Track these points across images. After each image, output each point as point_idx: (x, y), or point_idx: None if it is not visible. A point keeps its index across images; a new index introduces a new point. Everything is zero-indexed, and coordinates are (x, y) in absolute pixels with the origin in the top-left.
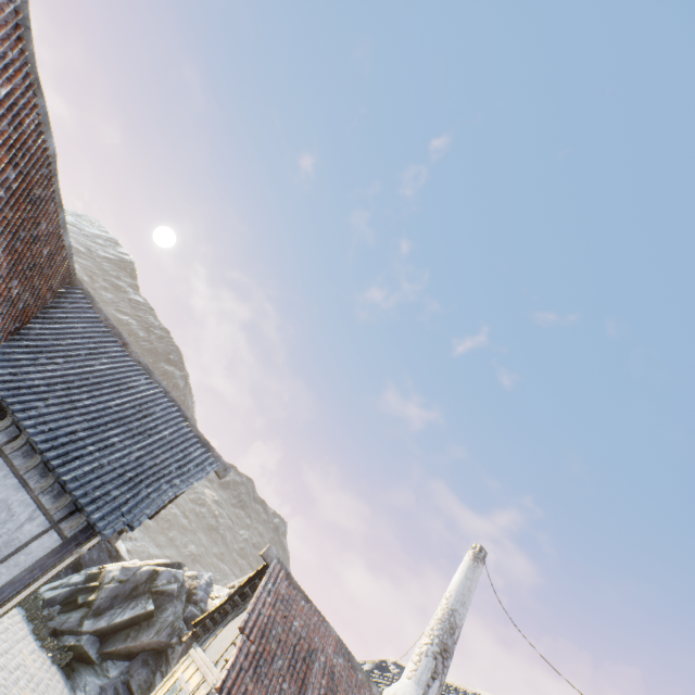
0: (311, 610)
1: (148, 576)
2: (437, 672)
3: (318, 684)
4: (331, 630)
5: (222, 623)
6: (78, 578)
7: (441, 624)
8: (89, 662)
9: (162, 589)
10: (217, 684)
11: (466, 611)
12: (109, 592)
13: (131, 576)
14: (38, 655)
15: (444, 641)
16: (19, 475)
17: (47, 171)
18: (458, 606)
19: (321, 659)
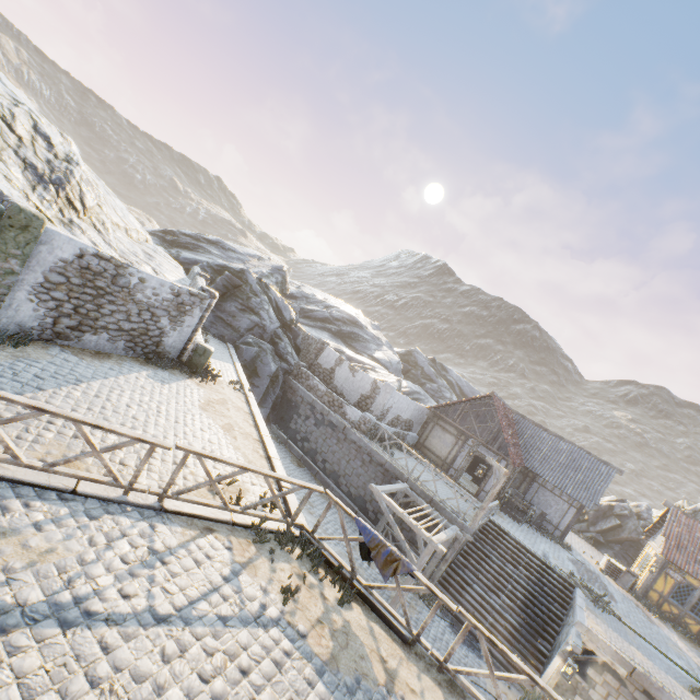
0: None
1: (607, 507)
2: None
3: None
4: None
5: (657, 532)
6: None
7: None
8: (602, 543)
9: (619, 513)
10: (658, 552)
11: None
12: (592, 515)
13: (598, 508)
14: (580, 539)
15: None
16: (551, 491)
17: (504, 406)
18: None
19: None
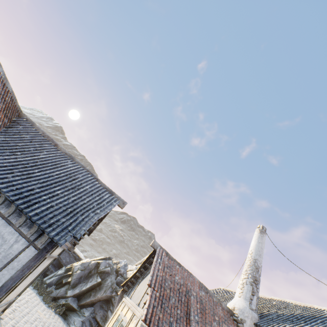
0: (182, 270)
1: (95, 265)
2: (254, 292)
3: (196, 308)
4: (195, 278)
5: (136, 283)
6: (61, 271)
7: (250, 267)
8: (74, 310)
9: (103, 270)
10: (142, 318)
11: (262, 259)
12: (77, 276)
13: (87, 266)
14: (47, 311)
15: (254, 275)
16: (4, 218)
17: None
18: (257, 257)
19: (194, 294)
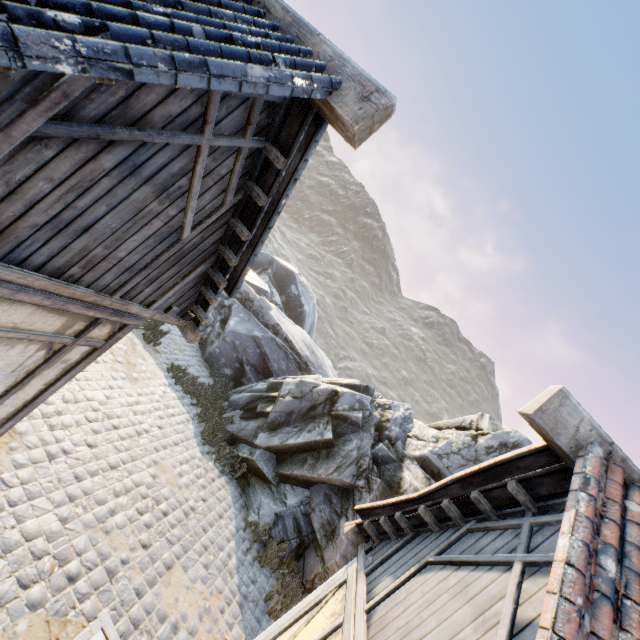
0: None
1: (325, 396)
2: None
3: None
4: None
5: (412, 545)
6: (262, 385)
7: None
8: (265, 480)
9: (343, 414)
10: None
11: None
12: (283, 406)
13: (307, 393)
14: (195, 465)
15: None
16: None
17: None
18: None
19: None
